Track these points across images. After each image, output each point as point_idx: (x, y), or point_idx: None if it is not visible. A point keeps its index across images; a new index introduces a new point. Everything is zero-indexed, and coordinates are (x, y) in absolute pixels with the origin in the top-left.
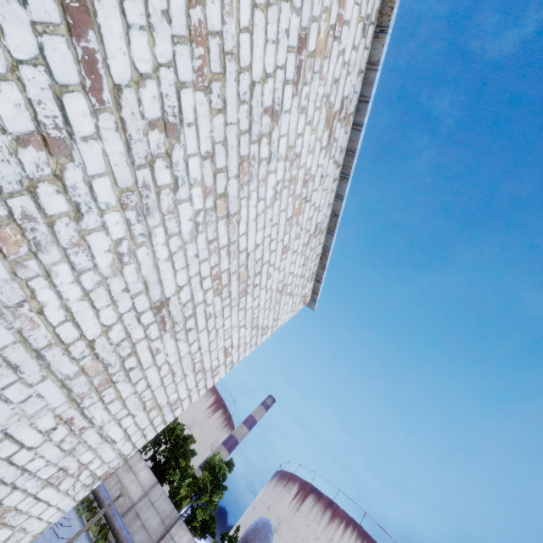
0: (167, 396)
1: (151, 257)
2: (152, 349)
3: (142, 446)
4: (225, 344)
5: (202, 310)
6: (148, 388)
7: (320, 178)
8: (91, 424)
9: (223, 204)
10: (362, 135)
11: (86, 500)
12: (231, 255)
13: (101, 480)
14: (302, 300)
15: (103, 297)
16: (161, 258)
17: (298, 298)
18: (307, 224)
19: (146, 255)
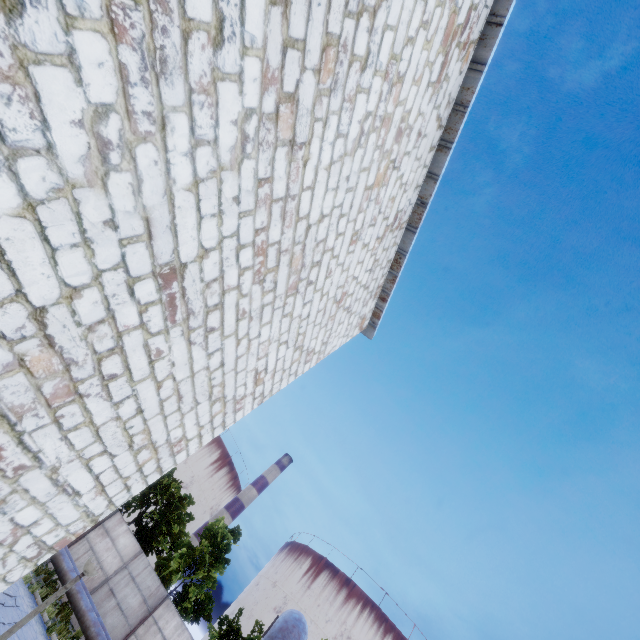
0: (167, 431)
1: (161, 172)
2: (149, 350)
3: (122, 503)
4: (257, 365)
5: (233, 302)
6: (139, 414)
7: (416, 136)
8: (36, 462)
9: (289, 116)
10: (480, 82)
11: (43, 571)
12: (286, 219)
13: (53, 552)
14: (359, 323)
15: (66, 225)
16: (179, 181)
17: (355, 318)
18: (387, 206)
19: (152, 165)
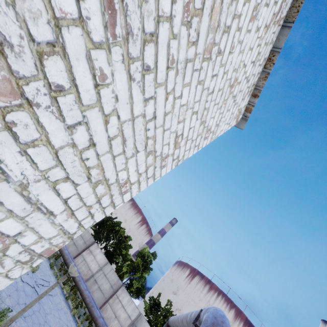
0: (116, 172)
1: None
2: (93, 68)
3: (89, 227)
4: (177, 129)
5: (165, 40)
6: (92, 147)
7: None
8: (0, 174)
9: None
10: None
11: (62, 269)
12: None
13: (43, 258)
14: (237, 116)
15: None
16: None
17: (236, 109)
18: None
19: None
